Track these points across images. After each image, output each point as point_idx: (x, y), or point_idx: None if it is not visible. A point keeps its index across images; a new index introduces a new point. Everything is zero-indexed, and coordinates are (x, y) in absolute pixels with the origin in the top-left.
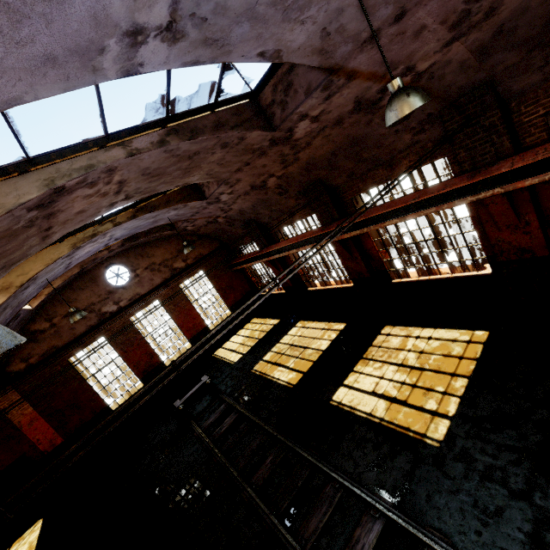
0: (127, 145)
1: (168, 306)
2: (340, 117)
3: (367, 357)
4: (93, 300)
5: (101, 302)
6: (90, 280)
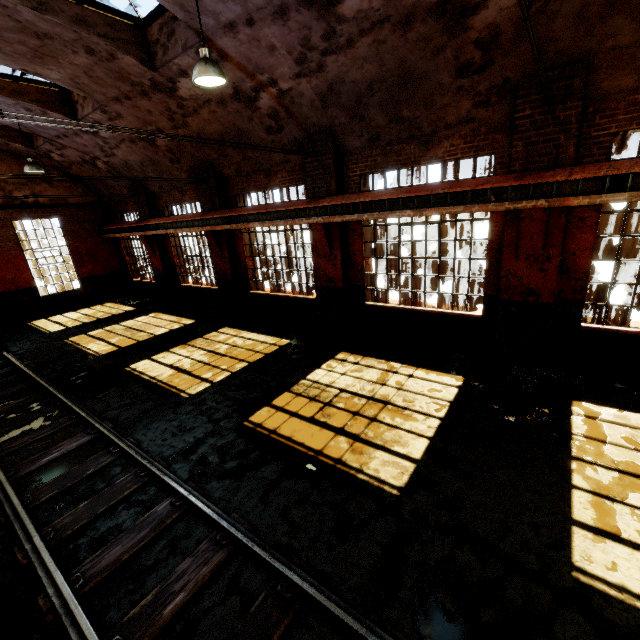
0: None
1: None
2: (223, 97)
3: (189, 344)
4: None
5: None
6: None
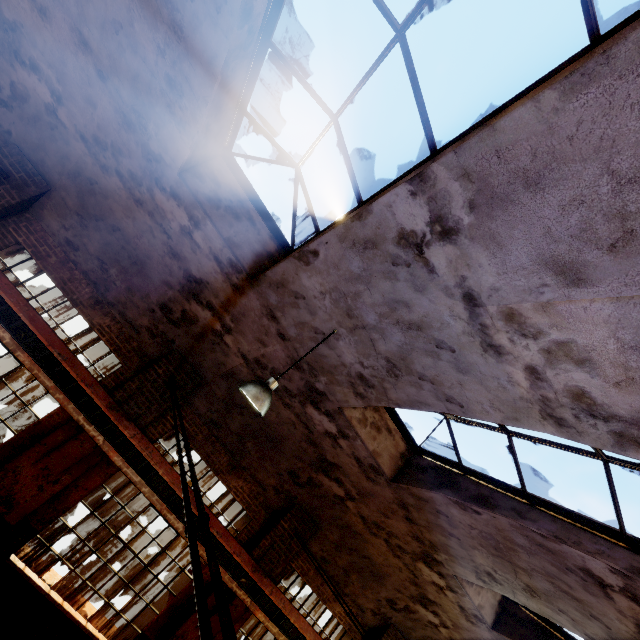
0: None
1: None
2: (183, 259)
3: None
4: None
5: None
6: None
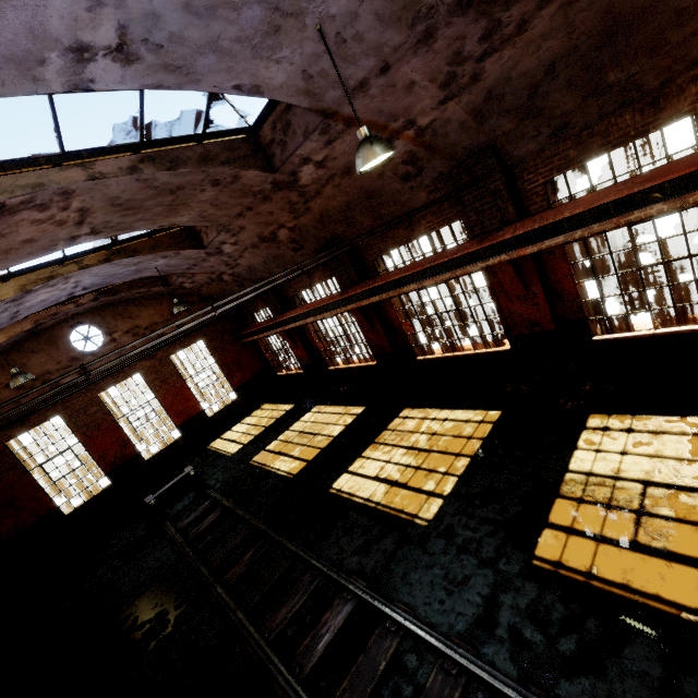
0: (89, 167)
1: (153, 382)
2: (348, 165)
3: (378, 442)
4: (49, 367)
5: (61, 371)
6: (48, 341)
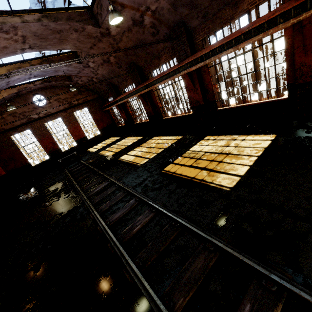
0: (22, 17)
1: (66, 122)
2: (129, 27)
3: (140, 146)
4: (25, 110)
5: (29, 112)
6: (24, 99)
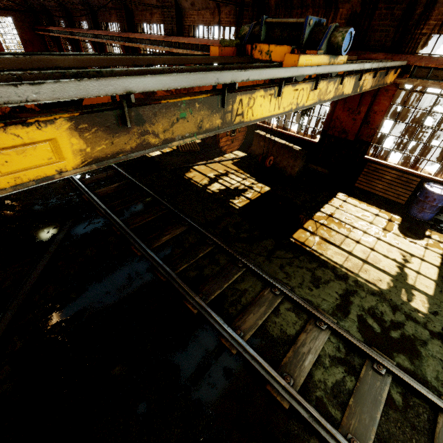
0: None
1: None
2: None
3: None
4: None
5: None
6: None
